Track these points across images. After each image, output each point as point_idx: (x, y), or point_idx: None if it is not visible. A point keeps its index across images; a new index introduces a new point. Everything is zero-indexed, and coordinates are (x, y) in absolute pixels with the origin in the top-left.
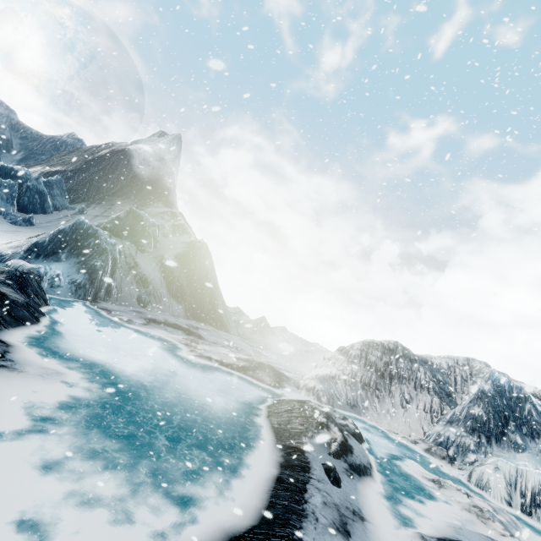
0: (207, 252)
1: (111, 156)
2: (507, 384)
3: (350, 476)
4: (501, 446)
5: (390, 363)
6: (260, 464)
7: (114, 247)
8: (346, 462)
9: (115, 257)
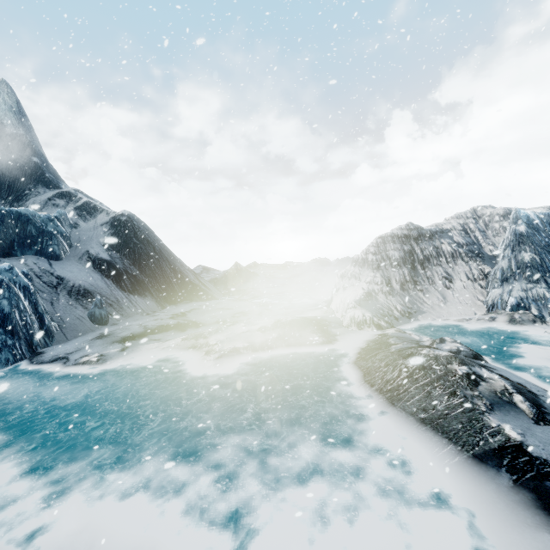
0: (139, 223)
1: None
2: (535, 216)
3: None
4: None
5: (413, 251)
6: (525, 536)
7: (12, 272)
8: None
9: (23, 285)
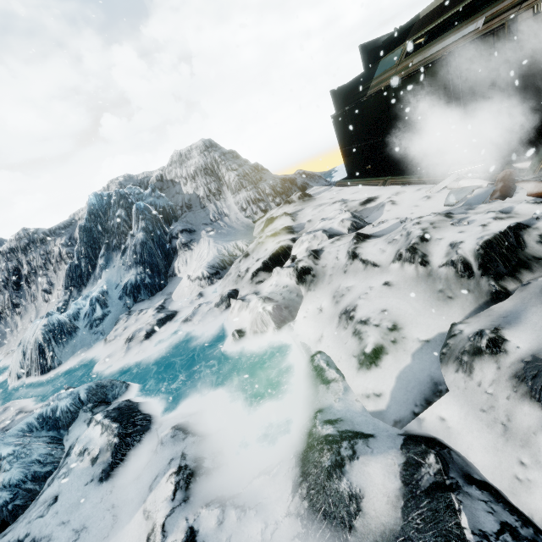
0: None
1: None
2: (104, 202)
3: None
4: (90, 283)
5: (20, 266)
6: None
7: None
8: None
9: None
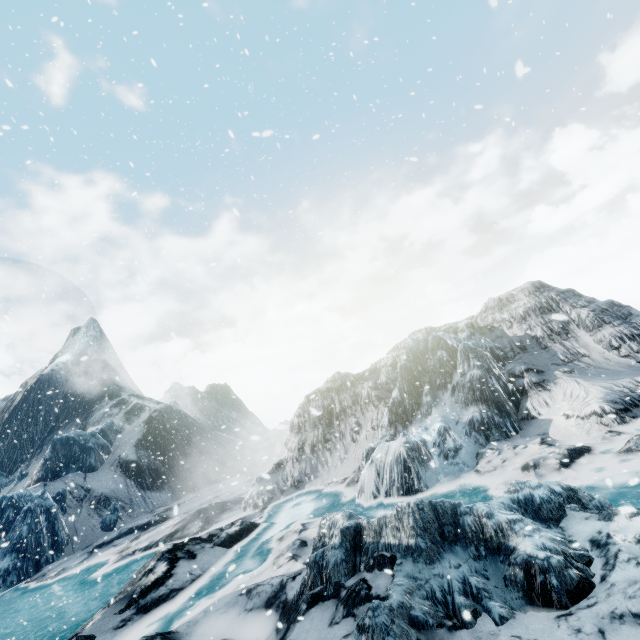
0: (171, 413)
1: (27, 397)
2: (421, 344)
3: (121, 626)
4: (416, 420)
5: (333, 404)
6: None
7: (43, 497)
8: (136, 608)
9: (47, 507)
